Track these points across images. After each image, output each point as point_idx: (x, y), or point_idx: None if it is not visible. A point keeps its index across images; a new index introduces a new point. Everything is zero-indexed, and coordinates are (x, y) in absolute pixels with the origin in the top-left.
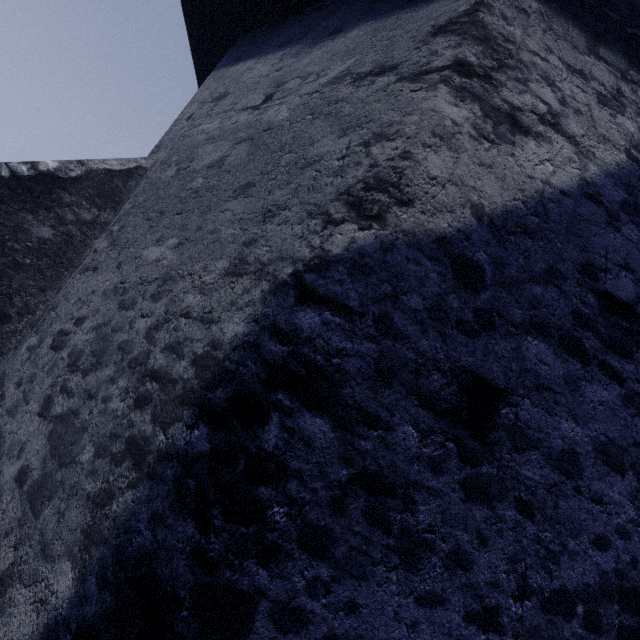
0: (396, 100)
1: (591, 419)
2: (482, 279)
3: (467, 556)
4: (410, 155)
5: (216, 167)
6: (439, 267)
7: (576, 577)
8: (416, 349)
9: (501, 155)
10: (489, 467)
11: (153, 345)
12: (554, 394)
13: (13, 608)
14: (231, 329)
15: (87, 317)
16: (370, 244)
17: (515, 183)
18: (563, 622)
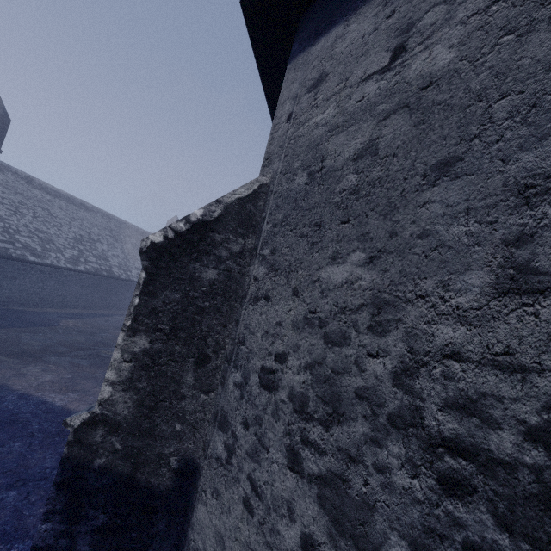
0: None
1: None
2: None
3: None
4: None
5: (367, 156)
6: None
7: None
8: None
9: None
10: None
11: (418, 398)
12: None
13: None
14: None
15: (288, 353)
16: None
17: None
18: None
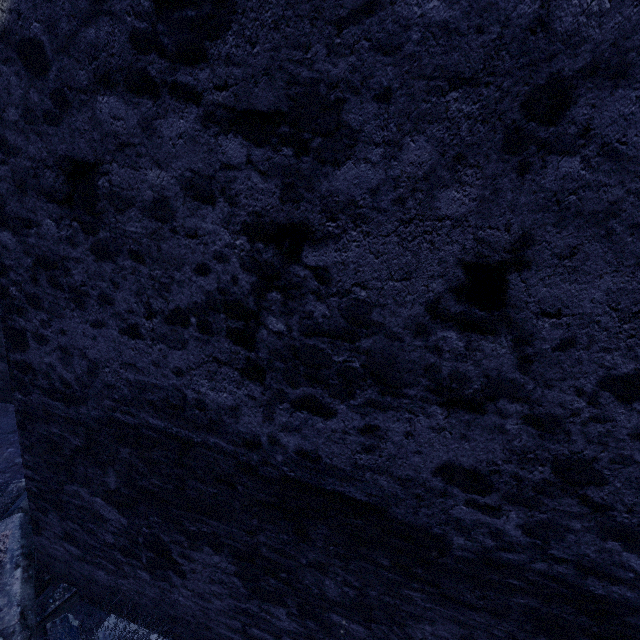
0: None
1: (174, 159)
2: (45, 56)
3: (110, 297)
4: None
5: None
6: (13, 67)
7: (186, 299)
8: (29, 157)
9: None
10: (104, 233)
11: None
12: (135, 148)
13: None
14: None
15: None
16: None
17: None
18: (183, 330)
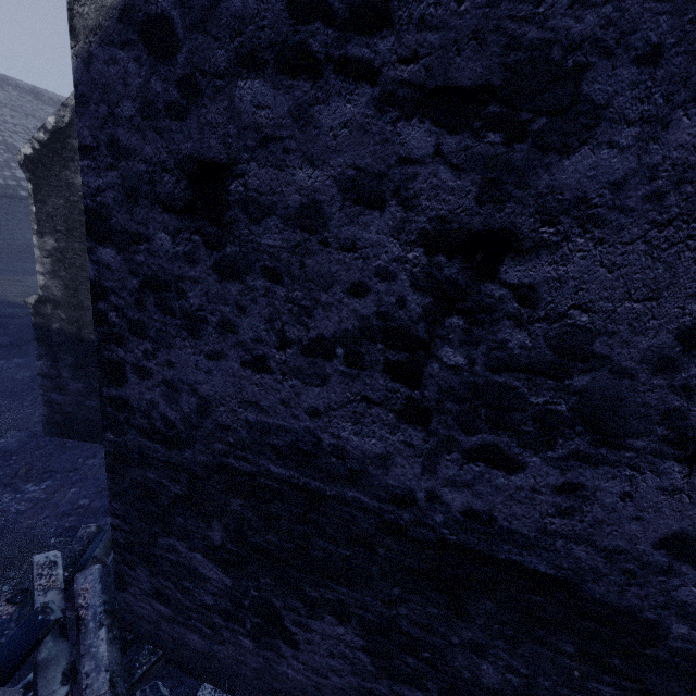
0: None
1: (333, 153)
2: (174, 35)
3: (233, 323)
4: None
5: None
6: (133, 51)
7: (333, 326)
8: (144, 159)
9: None
10: (232, 247)
11: None
12: (282, 142)
13: None
14: None
15: None
16: (76, 69)
17: None
18: (324, 362)
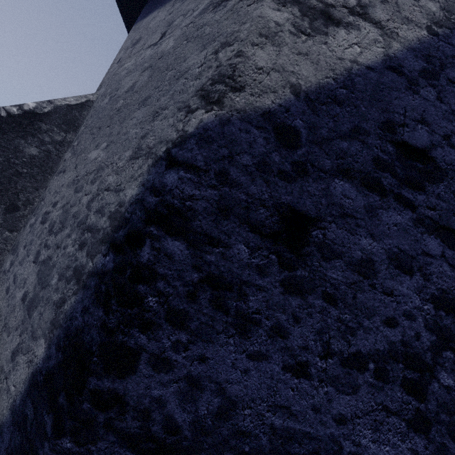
0: (237, 15)
1: (386, 236)
2: (299, 140)
3: (285, 329)
4: (242, 53)
5: (130, 91)
6: (264, 133)
7: (369, 345)
8: (247, 192)
9: (316, 44)
10: (302, 271)
11: (90, 211)
12: (356, 219)
13: (18, 366)
14: (130, 193)
15: (59, 201)
16: (212, 121)
17: (327, 65)
18: (358, 374)
